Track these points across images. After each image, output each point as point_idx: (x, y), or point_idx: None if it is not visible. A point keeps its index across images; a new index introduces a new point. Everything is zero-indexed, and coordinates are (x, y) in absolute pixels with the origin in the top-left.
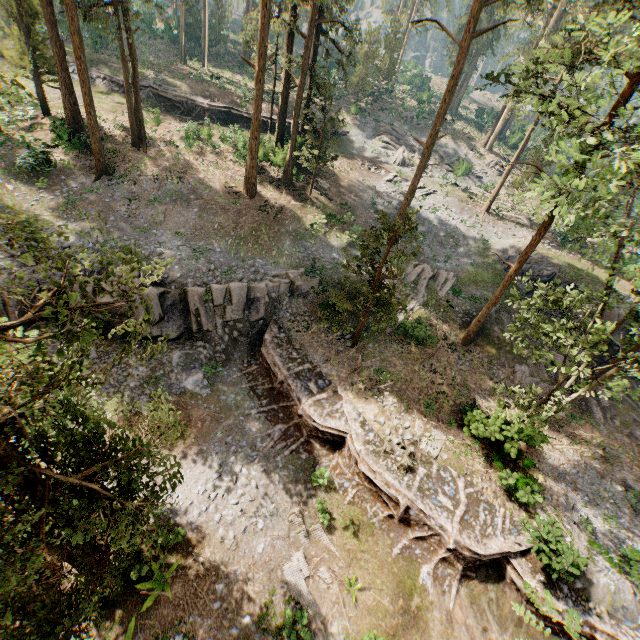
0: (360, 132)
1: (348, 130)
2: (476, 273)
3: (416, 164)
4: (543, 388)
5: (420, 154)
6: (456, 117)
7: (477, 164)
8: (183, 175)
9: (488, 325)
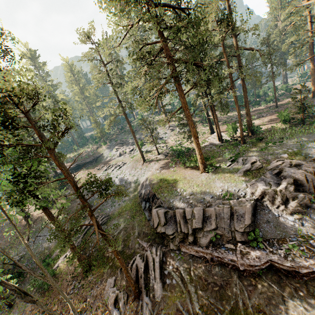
0: (108, 150)
1: (103, 152)
2: (125, 206)
3: (127, 151)
4: (112, 298)
5: (131, 145)
6: (158, 115)
7: (161, 132)
8: (2, 224)
9: (105, 248)
